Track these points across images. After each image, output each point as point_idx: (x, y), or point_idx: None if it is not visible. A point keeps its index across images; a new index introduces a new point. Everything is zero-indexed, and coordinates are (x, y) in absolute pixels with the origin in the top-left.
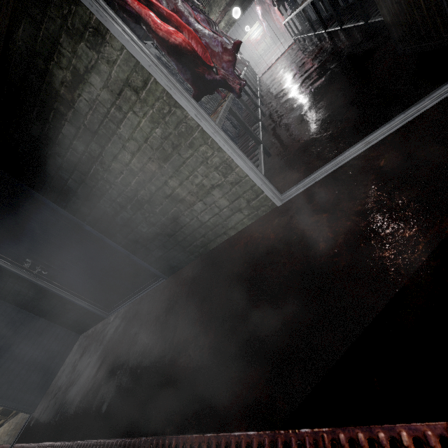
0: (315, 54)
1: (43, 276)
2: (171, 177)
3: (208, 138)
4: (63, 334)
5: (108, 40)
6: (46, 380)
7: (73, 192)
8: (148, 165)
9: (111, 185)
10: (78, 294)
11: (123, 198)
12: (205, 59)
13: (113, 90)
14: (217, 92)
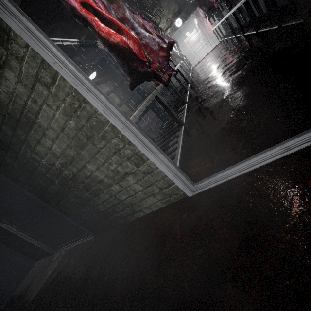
0: (234, 52)
1: (3, 220)
2: (88, 162)
3: (118, 132)
4: (22, 261)
5: (13, 37)
6: (1, 301)
7: (11, 166)
8: (67, 150)
9: (39, 163)
10: (30, 235)
11: (51, 174)
12: (140, 55)
13: (26, 84)
14: (152, 80)
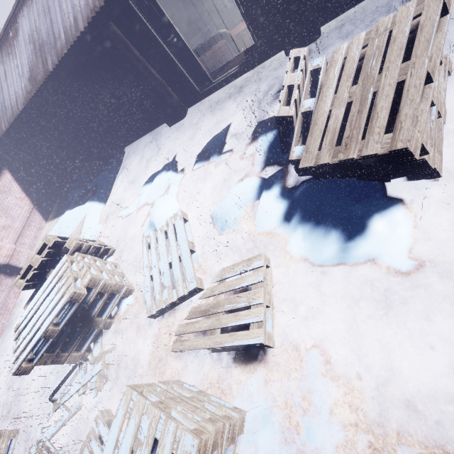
0: None
1: None
2: None
3: None
4: None
5: None
6: None
7: None
8: None
9: None
10: None
11: None
12: None
13: None
14: None
